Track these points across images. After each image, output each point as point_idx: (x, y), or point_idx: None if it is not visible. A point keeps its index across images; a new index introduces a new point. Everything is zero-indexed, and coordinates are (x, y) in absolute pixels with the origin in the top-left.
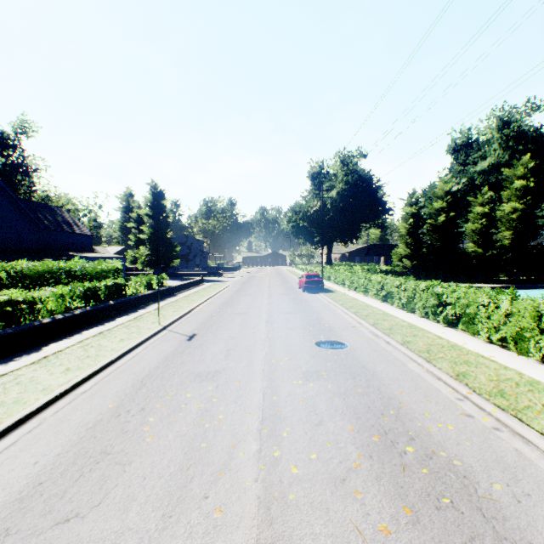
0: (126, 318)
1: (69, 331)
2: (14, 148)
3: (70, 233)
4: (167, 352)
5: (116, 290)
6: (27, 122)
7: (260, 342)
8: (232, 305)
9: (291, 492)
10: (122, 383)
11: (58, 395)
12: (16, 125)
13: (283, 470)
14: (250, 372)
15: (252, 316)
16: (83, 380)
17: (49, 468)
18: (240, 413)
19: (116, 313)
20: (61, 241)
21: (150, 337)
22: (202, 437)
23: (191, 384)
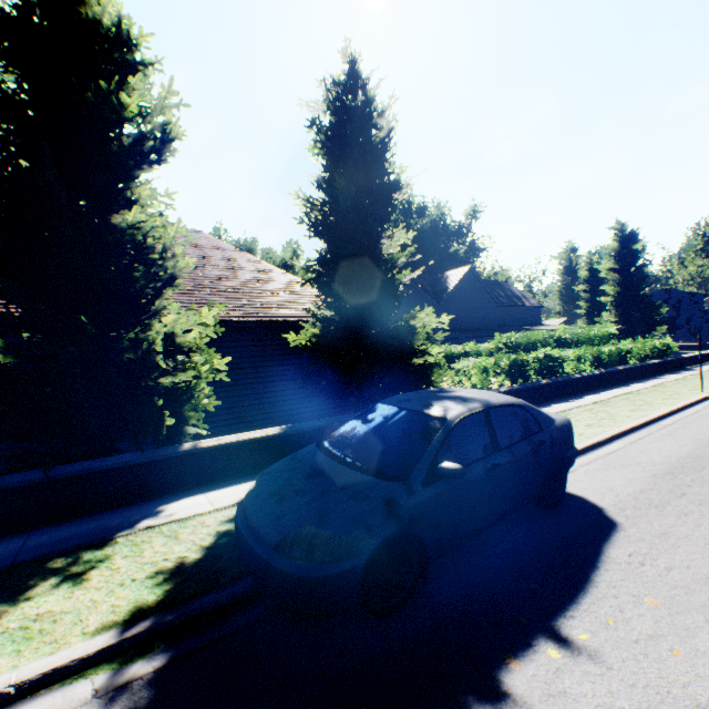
0: (640, 385)
1: (589, 389)
2: (465, 235)
3: (520, 306)
4: None
5: (616, 356)
6: (474, 206)
7: None
8: None
9: None
10: (707, 425)
11: (645, 422)
12: (467, 213)
13: None
14: None
15: None
16: (657, 418)
17: (696, 451)
18: None
19: (622, 380)
20: (512, 316)
21: (698, 400)
22: None
23: None
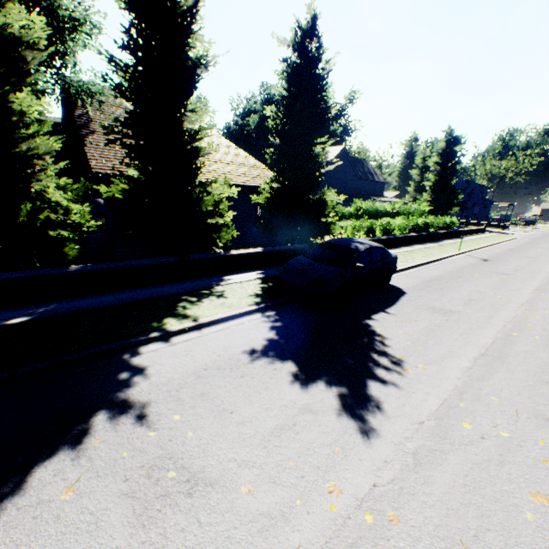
0: (431, 244)
1: (405, 244)
2: (343, 116)
3: (372, 181)
4: (470, 262)
5: (423, 226)
6: (353, 92)
7: (543, 272)
8: (519, 252)
9: (545, 300)
10: (452, 266)
11: (427, 262)
12: (347, 97)
13: (543, 297)
14: (531, 278)
15: (540, 260)
16: (433, 261)
17: (442, 275)
18: (523, 285)
19: (423, 240)
20: (365, 188)
21: (455, 255)
22: (502, 284)
23: (491, 273)
